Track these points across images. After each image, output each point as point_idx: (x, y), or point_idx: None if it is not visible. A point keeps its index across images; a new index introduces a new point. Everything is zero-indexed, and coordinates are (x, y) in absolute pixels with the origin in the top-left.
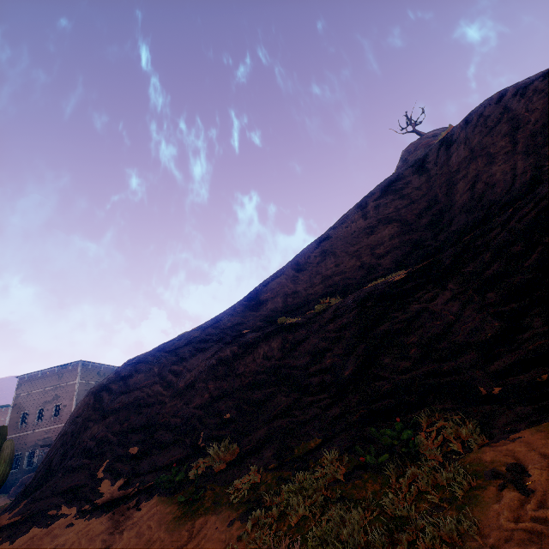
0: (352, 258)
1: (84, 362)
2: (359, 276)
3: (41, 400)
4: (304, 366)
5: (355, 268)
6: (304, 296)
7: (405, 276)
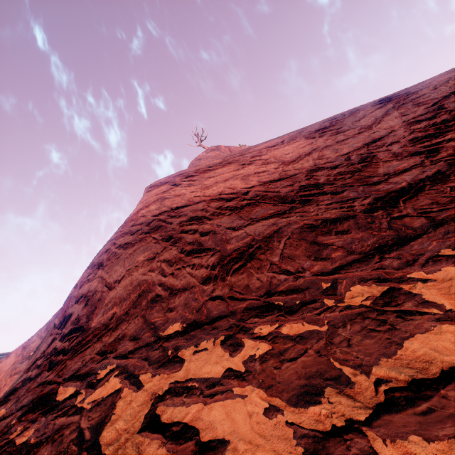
0: None
1: None
2: None
3: None
4: None
5: None
6: None
7: None
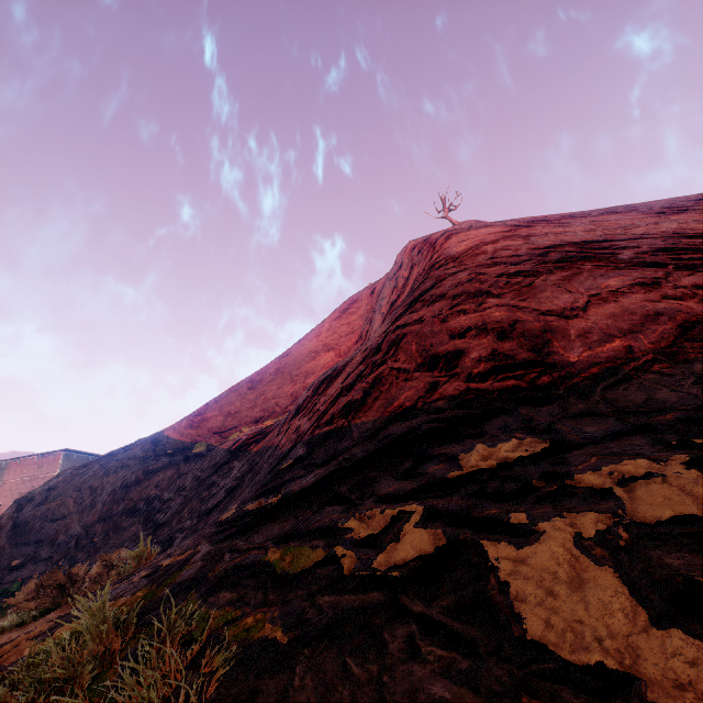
0: (291, 383)
1: (68, 452)
2: (285, 406)
3: (17, 491)
4: (166, 501)
5: (288, 395)
6: (242, 418)
7: (268, 426)
